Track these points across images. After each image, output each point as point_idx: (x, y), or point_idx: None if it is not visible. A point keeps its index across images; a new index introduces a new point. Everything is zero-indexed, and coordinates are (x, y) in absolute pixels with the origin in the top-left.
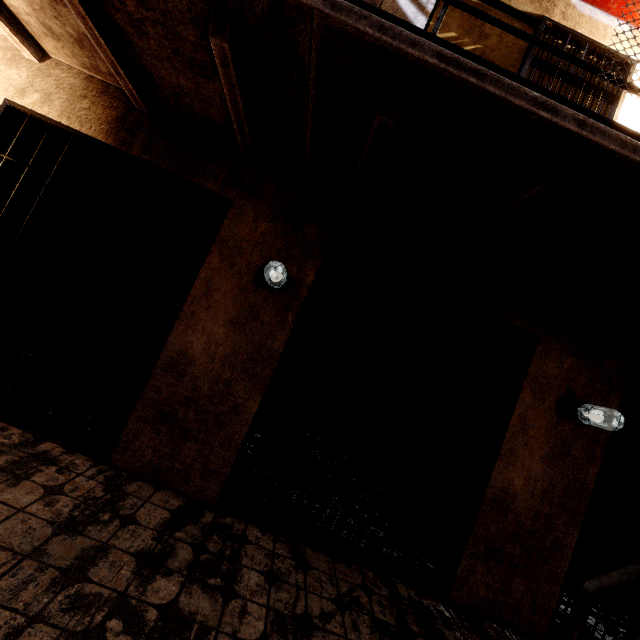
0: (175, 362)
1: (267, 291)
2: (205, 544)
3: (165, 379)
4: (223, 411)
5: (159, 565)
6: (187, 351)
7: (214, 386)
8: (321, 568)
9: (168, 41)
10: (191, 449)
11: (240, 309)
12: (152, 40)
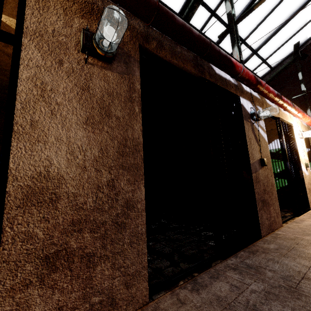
0: None
1: None
2: None
3: None
4: None
5: None
6: None
7: None
8: None
9: None
10: None
11: None
12: None
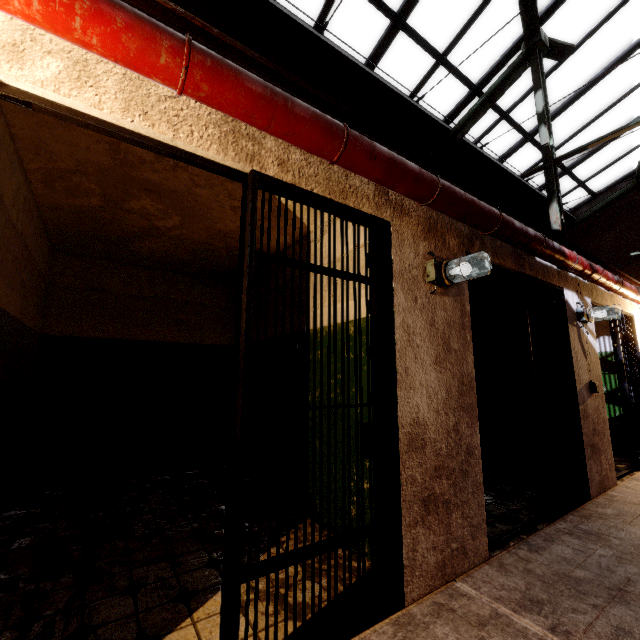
0: None
1: None
2: None
3: None
4: None
5: None
6: None
7: None
8: None
9: None
10: None
11: None
12: None
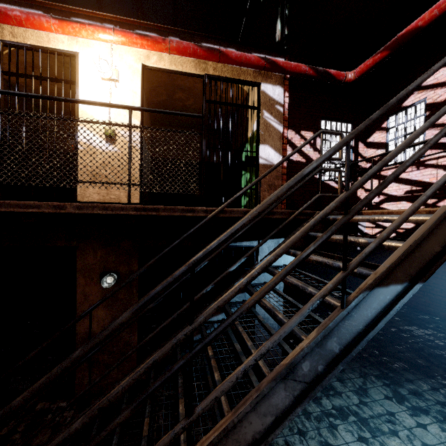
0: None
1: None
2: None
3: None
4: None
5: None
6: None
7: None
8: None
9: None
10: None
11: None
12: None
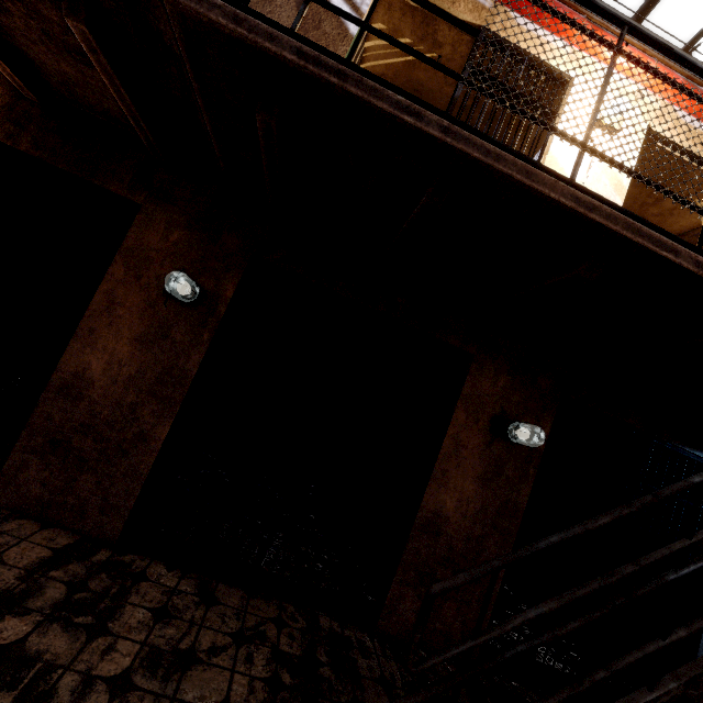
0: (70, 385)
1: (180, 306)
2: (87, 582)
3: (57, 404)
4: (127, 438)
5: (14, 605)
6: (84, 372)
7: (116, 411)
8: (230, 603)
9: (34, 21)
10: (88, 481)
11: (148, 325)
12: (17, 18)
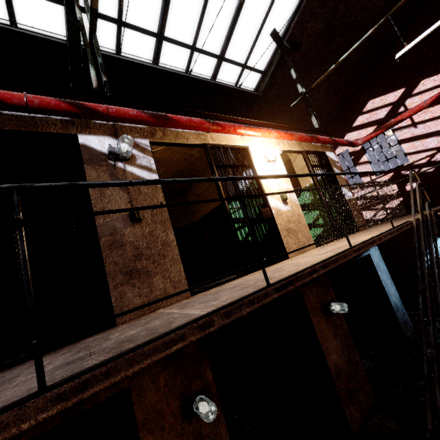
0: None
1: (195, 414)
2: None
3: None
4: None
5: None
6: None
7: None
8: None
9: None
10: None
11: None
12: None
